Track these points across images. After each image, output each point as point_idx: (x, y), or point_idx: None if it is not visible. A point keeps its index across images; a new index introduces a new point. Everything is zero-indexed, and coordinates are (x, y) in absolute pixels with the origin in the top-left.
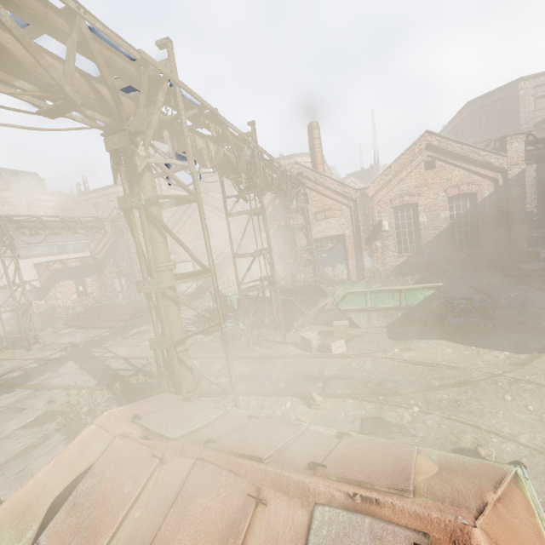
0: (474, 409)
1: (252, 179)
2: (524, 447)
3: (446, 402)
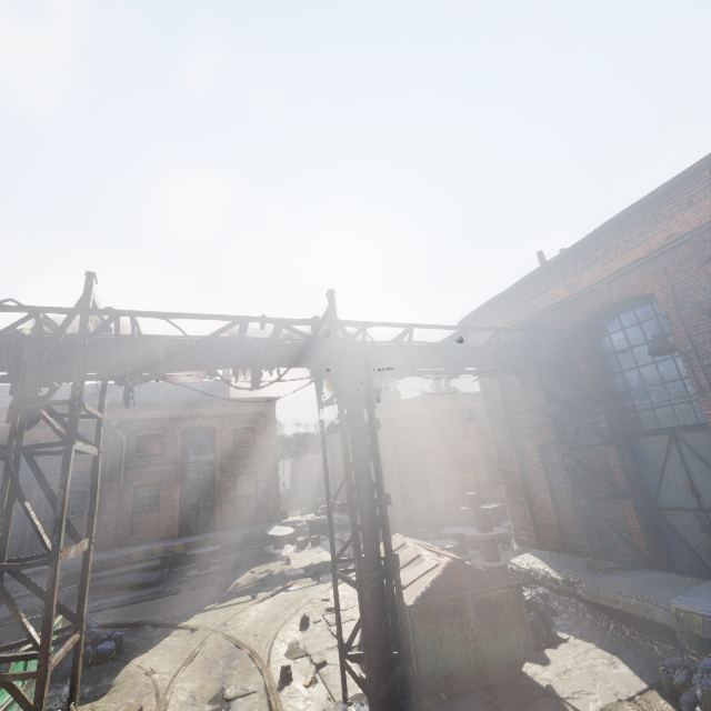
0: (260, 631)
1: (56, 382)
2: (293, 616)
3: (257, 637)
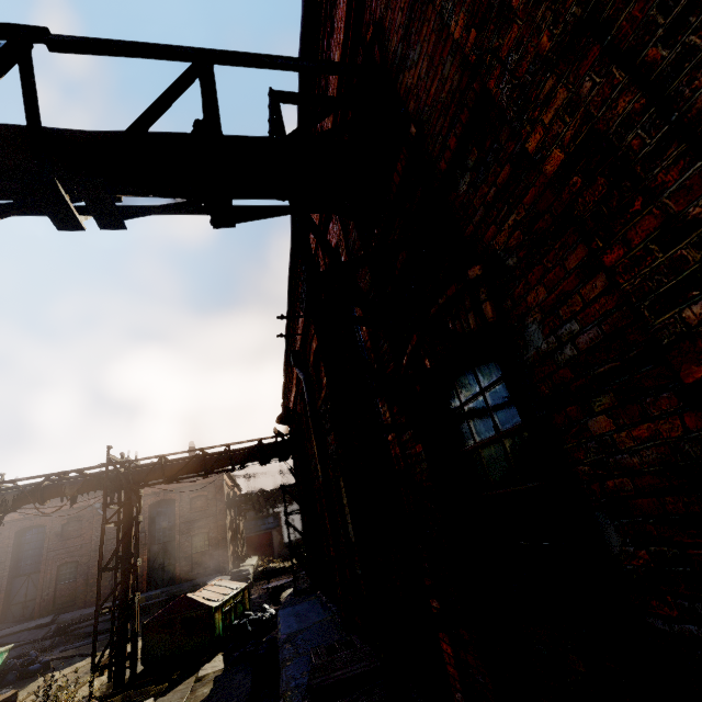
0: None
1: None
2: None
3: None
